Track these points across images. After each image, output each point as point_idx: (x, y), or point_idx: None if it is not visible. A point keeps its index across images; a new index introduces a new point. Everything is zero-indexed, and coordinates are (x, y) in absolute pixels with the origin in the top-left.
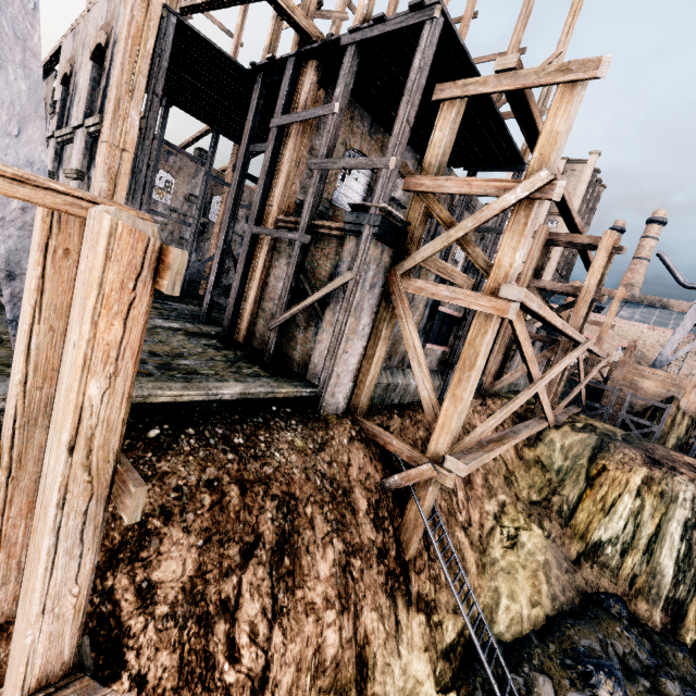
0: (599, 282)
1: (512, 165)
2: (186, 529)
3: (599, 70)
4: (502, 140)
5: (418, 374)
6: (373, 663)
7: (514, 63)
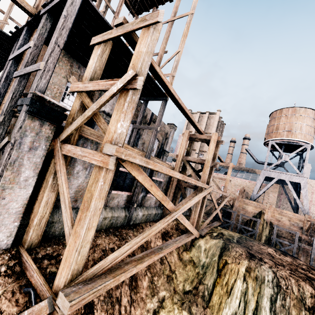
0: (215, 157)
1: (162, 97)
2: None
3: (159, 17)
4: (151, 82)
5: (64, 214)
6: None
7: (122, 20)
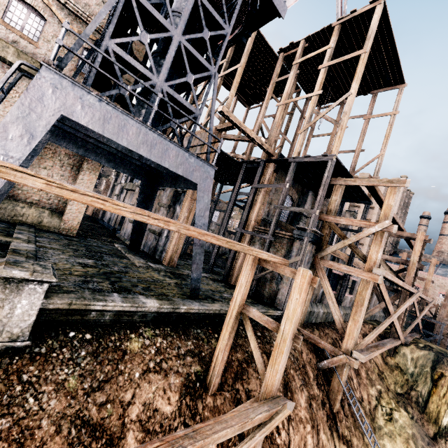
0: (419, 257)
1: (364, 201)
2: (254, 370)
3: (406, 184)
4: (359, 192)
5: (332, 307)
6: None
7: (368, 176)
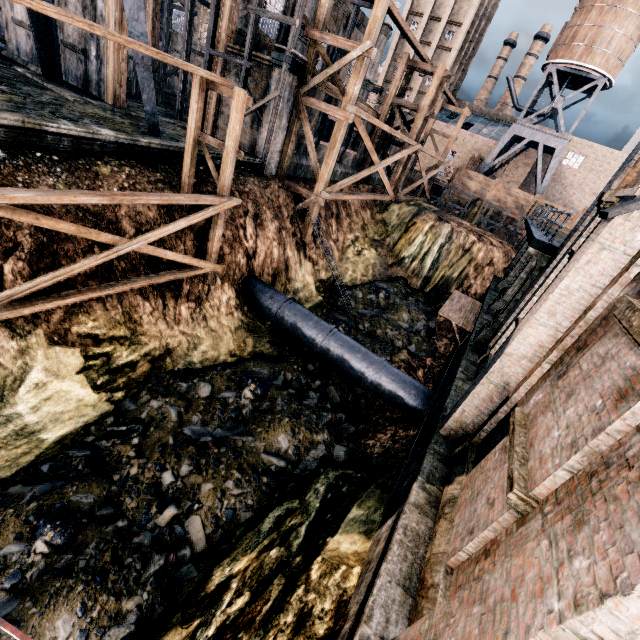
0: (434, 103)
1: None
2: None
3: None
4: None
5: (311, 154)
6: (291, 268)
7: None
